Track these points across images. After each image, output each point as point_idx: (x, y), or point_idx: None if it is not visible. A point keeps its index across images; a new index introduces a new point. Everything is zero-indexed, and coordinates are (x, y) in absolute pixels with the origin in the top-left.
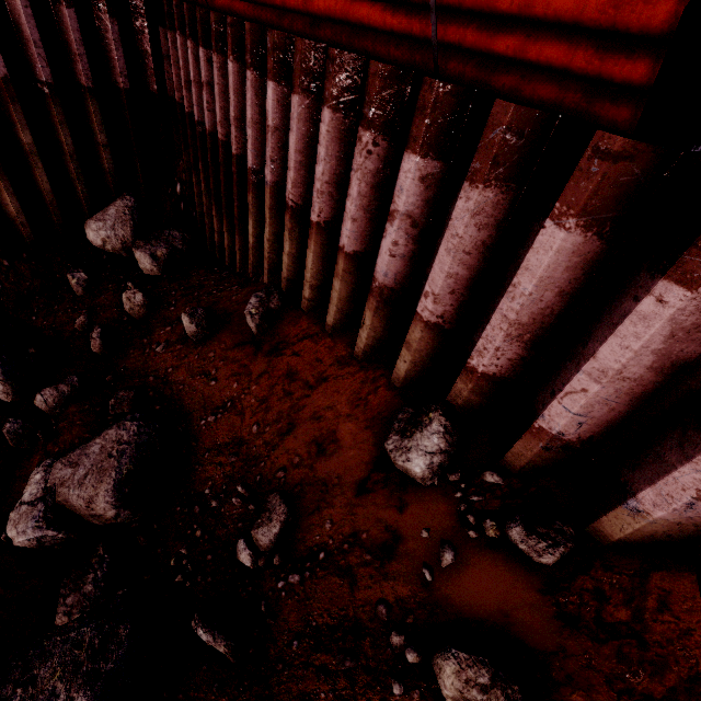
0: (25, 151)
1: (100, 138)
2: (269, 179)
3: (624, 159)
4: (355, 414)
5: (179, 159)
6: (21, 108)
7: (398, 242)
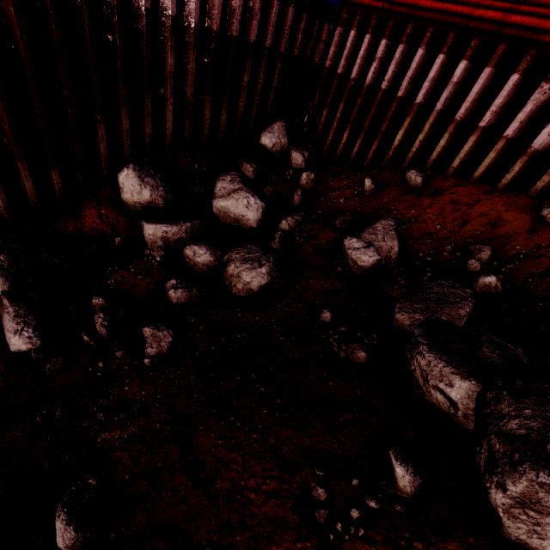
0: (241, 86)
1: (274, 84)
2: (439, 108)
3: None
4: (510, 209)
5: (307, 101)
6: (251, 61)
7: None
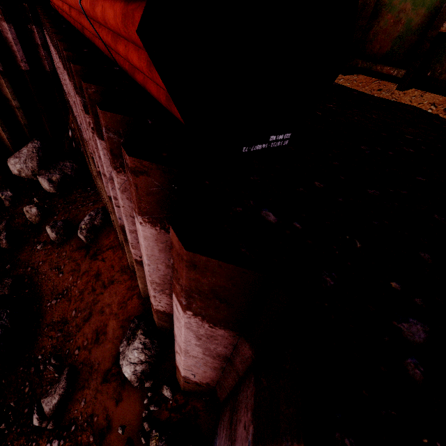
0: None
1: (14, 103)
2: (84, 136)
3: (142, 173)
4: (118, 314)
5: (69, 114)
6: None
7: (116, 197)
